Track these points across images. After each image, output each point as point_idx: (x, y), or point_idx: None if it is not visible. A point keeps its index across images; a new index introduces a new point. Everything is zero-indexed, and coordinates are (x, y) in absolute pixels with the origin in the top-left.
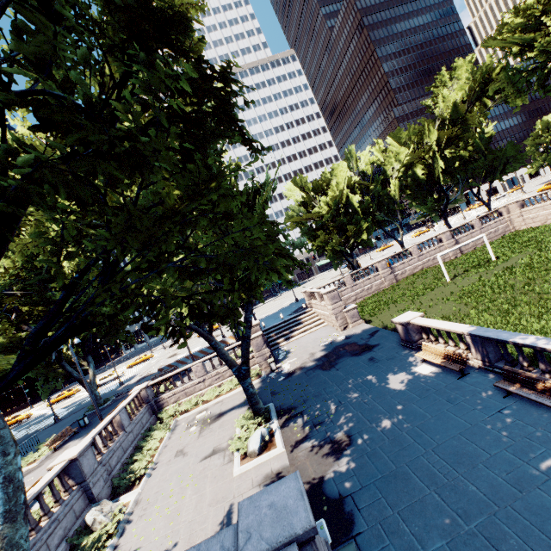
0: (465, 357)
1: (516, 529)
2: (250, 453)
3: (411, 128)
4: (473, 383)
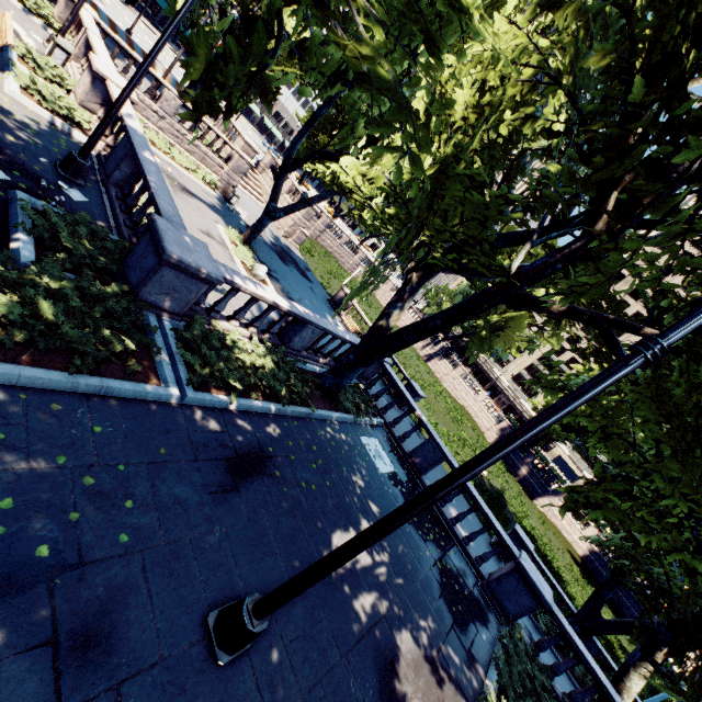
0: None
1: None
2: (257, 275)
3: None
4: None
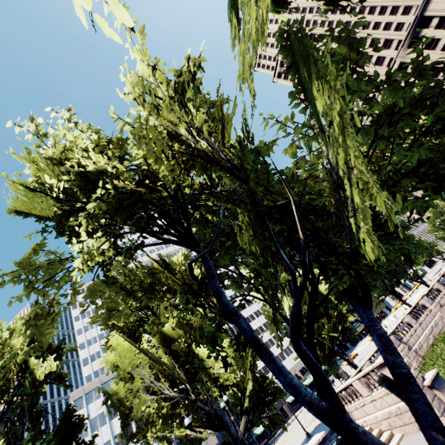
0: None
1: None
2: None
3: None
4: None
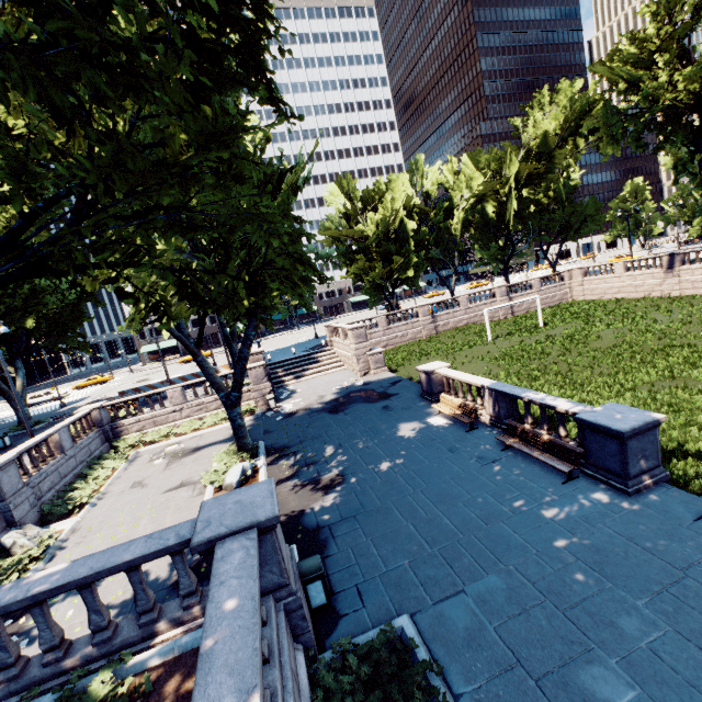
0: (477, 411)
1: (472, 552)
2: (226, 486)
3: (492, 152)
4: (478, 437)
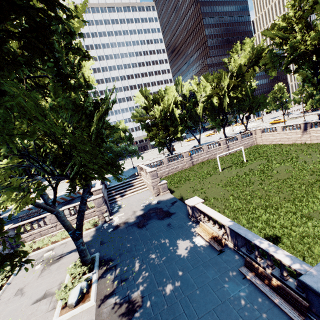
0: (224, 242)
1: None
2: (68, 305)
3: (214, 74)
4: (226, 261)
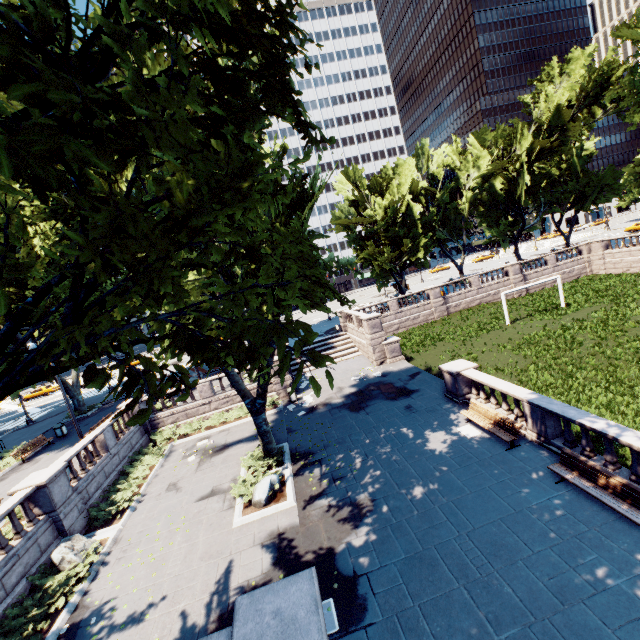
0: (519, 428)
1: None
2: (255, 502)
3: (499, 129)
4: (522, 458)
